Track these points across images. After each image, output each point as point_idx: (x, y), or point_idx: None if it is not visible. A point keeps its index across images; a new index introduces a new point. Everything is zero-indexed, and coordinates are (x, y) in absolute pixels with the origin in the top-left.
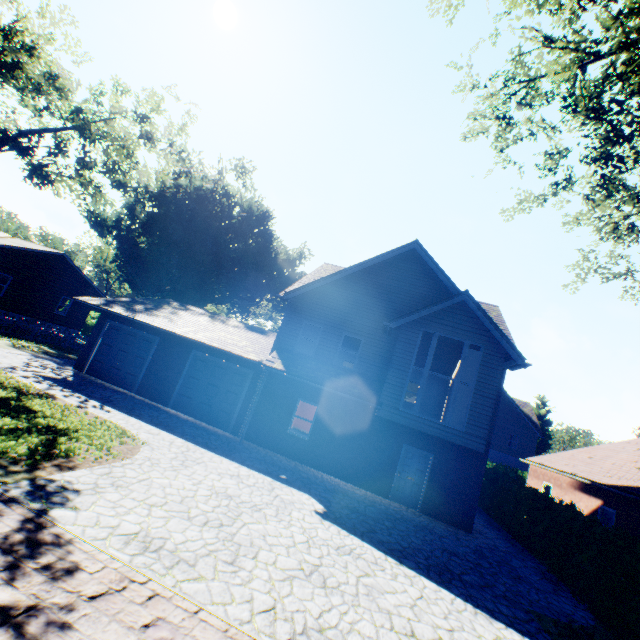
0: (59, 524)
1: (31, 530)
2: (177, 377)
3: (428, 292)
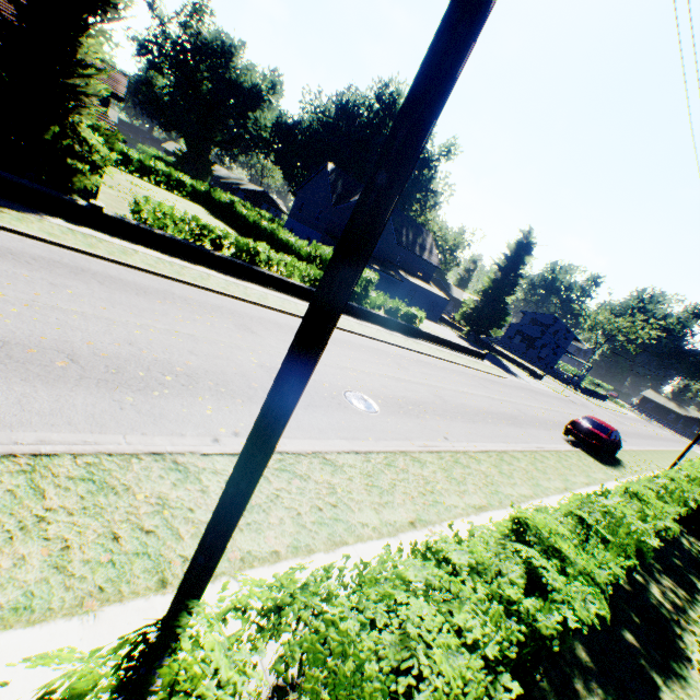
0: None
1: None
2: None
3: None
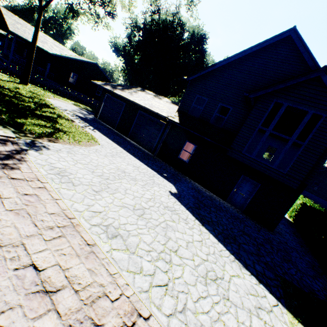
0: (27, 155)
1: (13, 153)
2: (131, 123)
3: (292, 73)
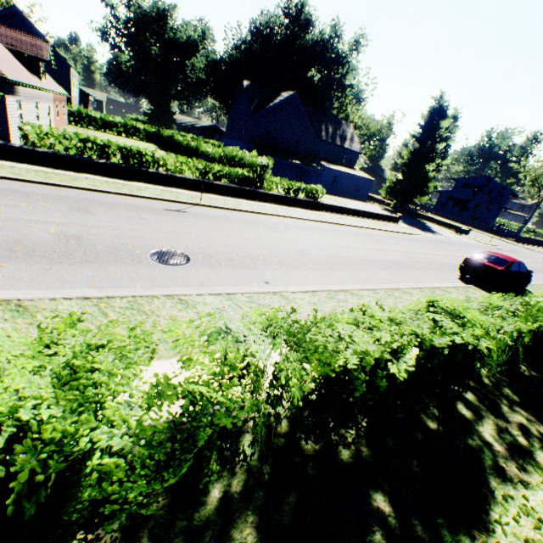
0: None
1: None
2: None
3: None
